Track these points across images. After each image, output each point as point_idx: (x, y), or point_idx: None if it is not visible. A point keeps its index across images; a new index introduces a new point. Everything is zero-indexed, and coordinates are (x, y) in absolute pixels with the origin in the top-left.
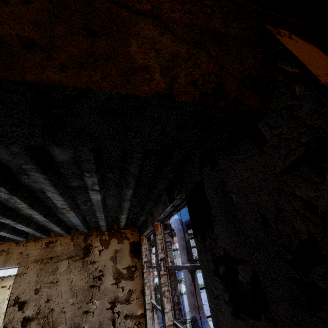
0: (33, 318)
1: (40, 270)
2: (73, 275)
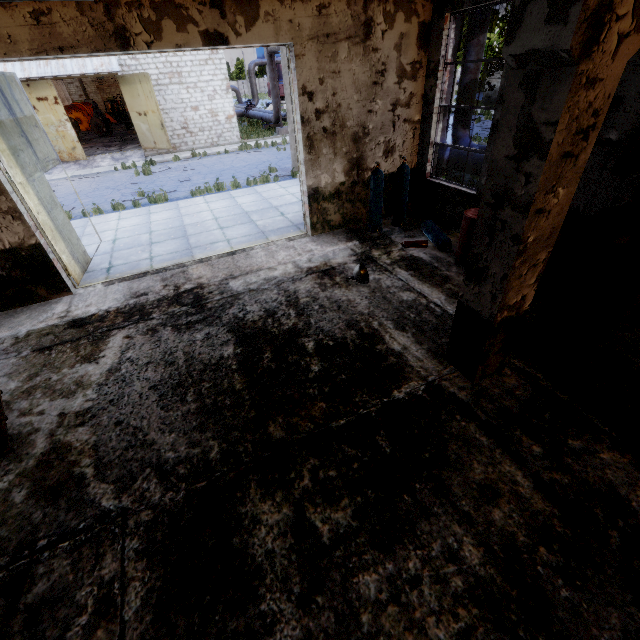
0: (324, 111)
1: (318, 54)
2: (355, 66)
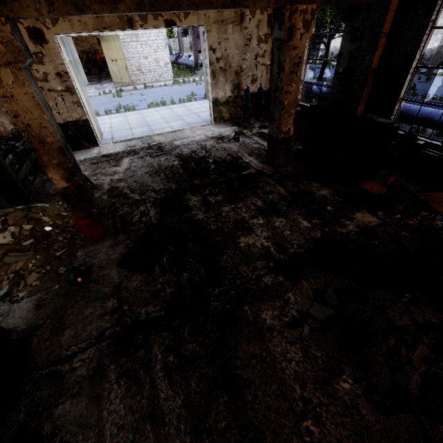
0: (220, 59)
1: (218, 30)
2: (236, 36)
